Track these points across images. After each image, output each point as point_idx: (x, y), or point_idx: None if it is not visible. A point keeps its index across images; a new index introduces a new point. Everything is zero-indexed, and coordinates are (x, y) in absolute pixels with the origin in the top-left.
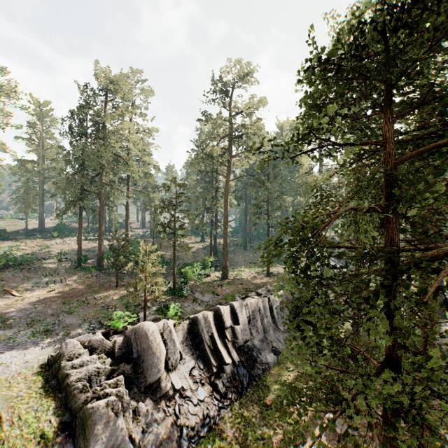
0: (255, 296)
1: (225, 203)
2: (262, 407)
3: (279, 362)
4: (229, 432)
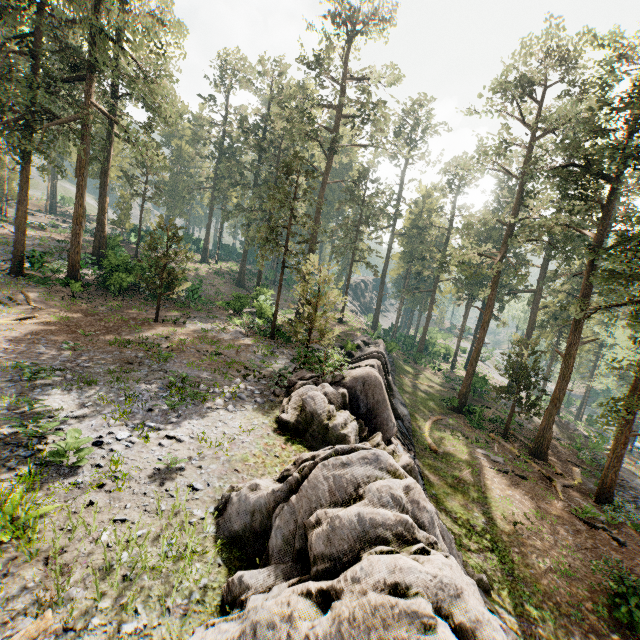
0: (372, 345)
1: (318, 215)
2: (432, 454)
3: (411, 414)
4: (433, 478)
